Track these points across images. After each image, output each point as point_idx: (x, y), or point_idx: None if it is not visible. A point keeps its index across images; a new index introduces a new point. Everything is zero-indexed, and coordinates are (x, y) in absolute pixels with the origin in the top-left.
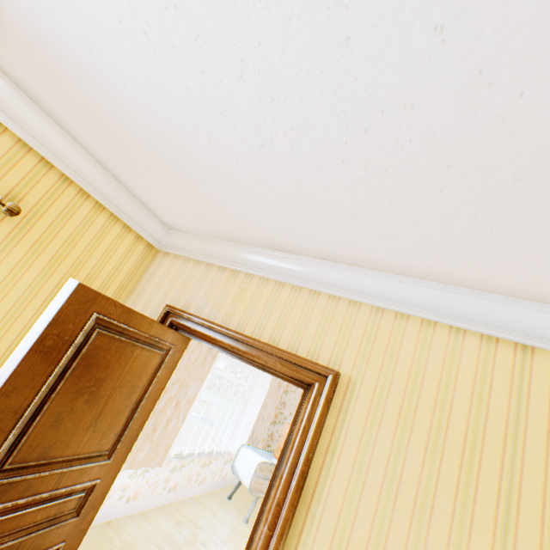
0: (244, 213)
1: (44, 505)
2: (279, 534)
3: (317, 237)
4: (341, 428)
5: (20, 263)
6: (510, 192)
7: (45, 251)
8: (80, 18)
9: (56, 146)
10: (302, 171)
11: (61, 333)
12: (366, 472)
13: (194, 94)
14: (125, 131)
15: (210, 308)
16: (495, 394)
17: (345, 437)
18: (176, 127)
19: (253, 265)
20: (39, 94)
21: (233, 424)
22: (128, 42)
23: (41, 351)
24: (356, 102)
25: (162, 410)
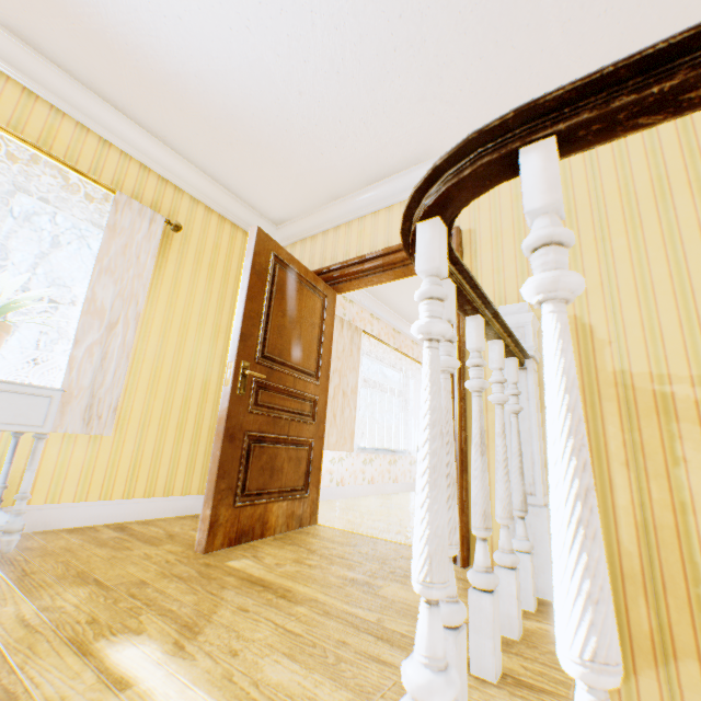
0: (339, 156)
1: (293, 398)
2: (457, 331)
3: (402, 142)
4: (476, 261)
5: (193, 272)
6: (504, 8)
7: (203, 261)
8: (203, 42)
9: (181, 174)
10: (371, 79)
11: (261, 263)
12: (503, 272)
13: (284, 57)
14: (234, 125)
15: (342, 258)
16: (575, 173)
17: (480, 264)
18: (273, 96)
19: (361, 208)
20: (165, 130)
21: (402, 427)
22: (236, 42)
23: (256, 274)
24: (387, 1)
25: (334, 398)
